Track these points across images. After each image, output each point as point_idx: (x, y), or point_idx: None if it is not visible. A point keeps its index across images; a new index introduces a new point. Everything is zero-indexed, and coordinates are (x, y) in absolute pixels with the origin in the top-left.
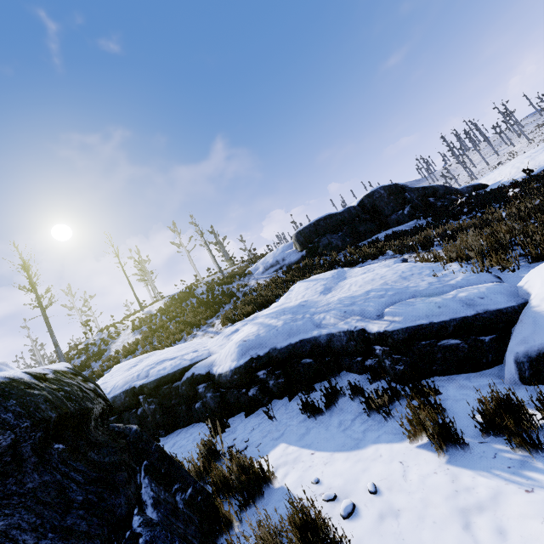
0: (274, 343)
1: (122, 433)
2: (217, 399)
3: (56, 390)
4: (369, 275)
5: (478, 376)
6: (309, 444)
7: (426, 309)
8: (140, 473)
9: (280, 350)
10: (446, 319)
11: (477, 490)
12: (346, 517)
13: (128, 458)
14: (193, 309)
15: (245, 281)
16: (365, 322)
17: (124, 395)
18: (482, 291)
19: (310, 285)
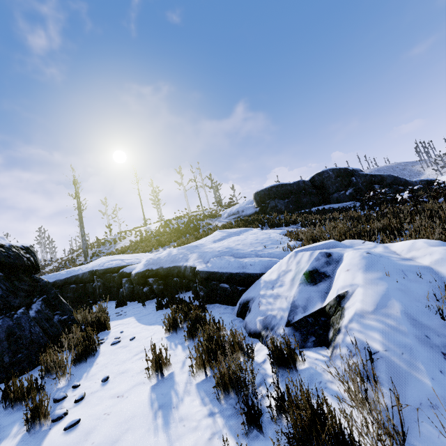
0: (163, 264)
1: (37, 280)
2: (130, 289)
3: (3, 252)
4: (242, 237)
5: (230, 308)
6: (140, 319)
7: (223, 264)
8: (38, 299)
9: (164, 269)
10: (224, 271)
11: (157, 346)
12: (111, 344)
13: (33, 290)
14: (170, 233)
15: (212, 221)
16: (199, 263)
17: (88, 273)
18: (256, 261)
19: (217, 234)
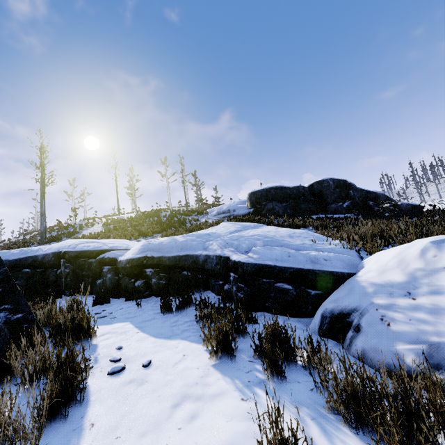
0: (168, 252)
1: None
2: (113, 281)
3: None
4: (270, 229)
5: (295, 320)
6: (142, 327)
7: (279, 255)
8: None
9: (170, 258)
10: (287, 265)
11: (211, 387)
12: (110, 373)
13: None
14: (151, 224)
15: (199, 217)
16: (234, 253)
17: (52, 255)
18: (330, 255)
19: (228, 225)
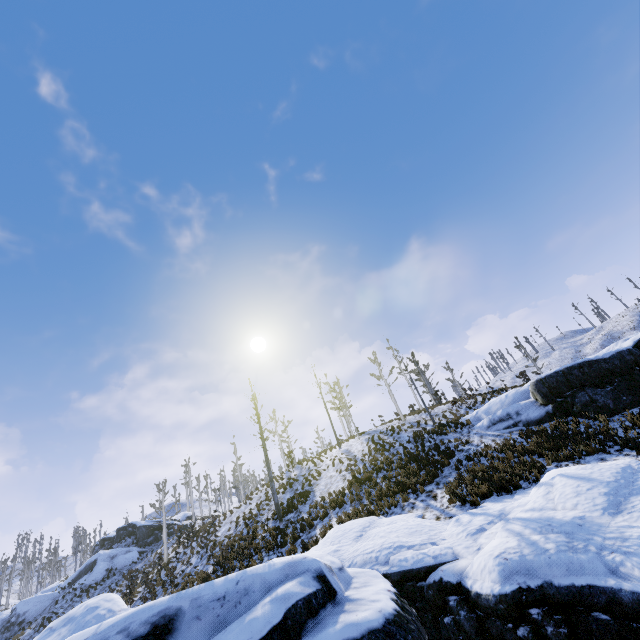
0: (547, 575)
1: None
2: (472, 622)
3: (413, 622)
4: None
5: None
6: None
7: None
8: None
9: (559, 589)
10: None
11: None
12: None
13: None
14: (402, 464)
15: (463, 435)
16: None
17: None
18: None
19: (581, 487)
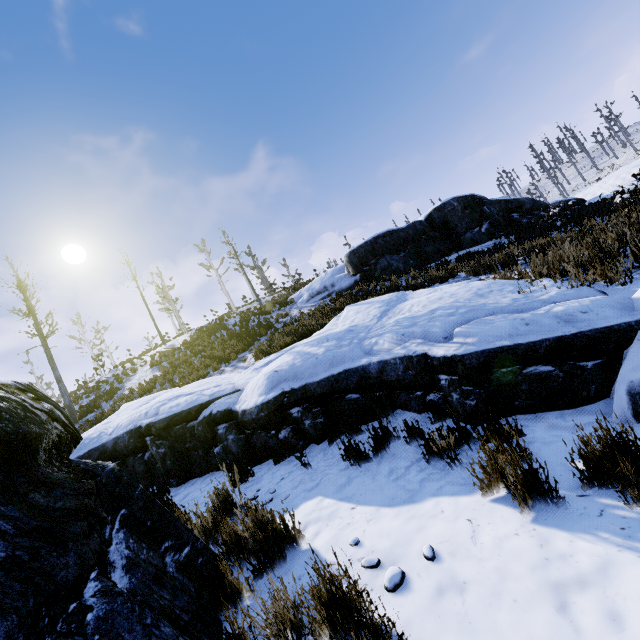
0: (312, 374)
1: (91, 471)
2: (240, 443)
3: None
4: (435, 294)
5: (576, 413)
6: (350, 497)
7: (509, 328)
8: (113, 525)
9: (320, 383)
10: (536, 338)
11: (576, 558)
12: (391, 589)
13: (94, 504)
14: (223, 342)
15: (286, 311)
16: (429, 346)
17: (128, 436)
18: (585, 304)
19: (362, 308)
